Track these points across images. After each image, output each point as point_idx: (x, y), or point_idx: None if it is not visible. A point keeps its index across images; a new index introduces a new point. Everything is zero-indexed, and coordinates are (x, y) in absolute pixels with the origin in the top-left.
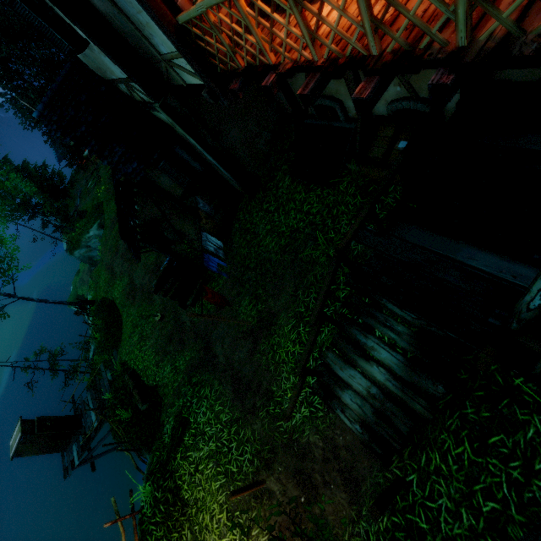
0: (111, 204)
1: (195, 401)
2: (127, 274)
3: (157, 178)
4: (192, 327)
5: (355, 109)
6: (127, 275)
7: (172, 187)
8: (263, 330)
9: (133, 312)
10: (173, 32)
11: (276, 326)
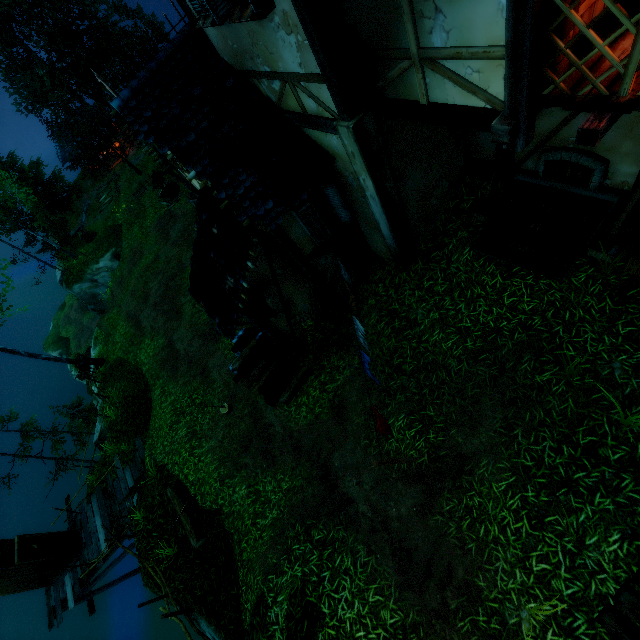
0: (133, 229)
1: (328, 577)
2: (162, 332)
3: (289, 227)
4: (287, 436)
5: (638, 178)
6: (162, 334)
7: (302, 240)
8: (444, 478)
9: (175, 390)
10: (535, 11)
11: (473, 478)
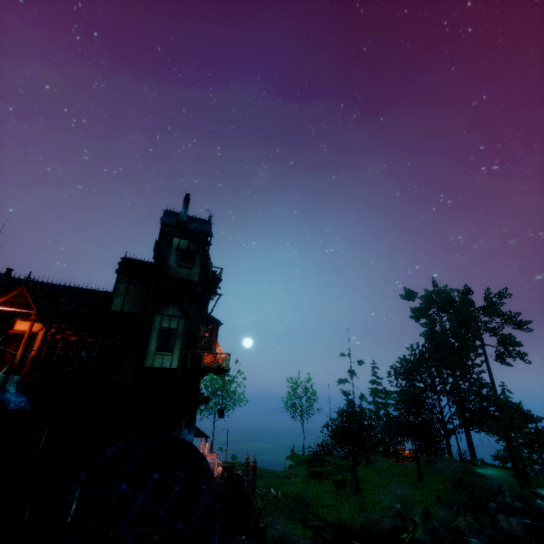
0: (302, 467)
1: None
2: None
3: None
4: None
5: None
6: None
7: None
8: None
9: None
10: None
11: None
